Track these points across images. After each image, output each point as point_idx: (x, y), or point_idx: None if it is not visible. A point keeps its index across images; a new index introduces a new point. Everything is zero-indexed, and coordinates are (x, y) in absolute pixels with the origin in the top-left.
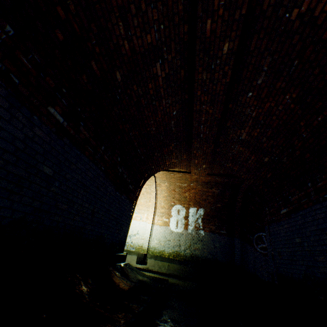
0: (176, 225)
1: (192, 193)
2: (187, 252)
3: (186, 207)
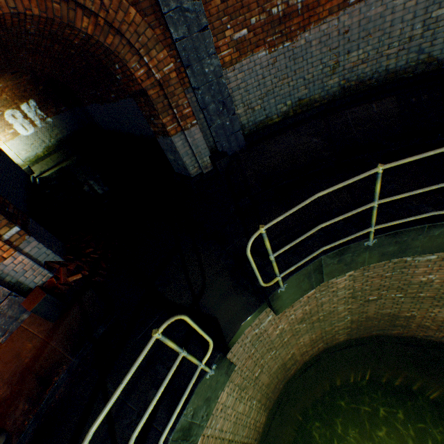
0: (25, 129)
1: (10, 93)
2: (54, 141)
3: (17, 108)
